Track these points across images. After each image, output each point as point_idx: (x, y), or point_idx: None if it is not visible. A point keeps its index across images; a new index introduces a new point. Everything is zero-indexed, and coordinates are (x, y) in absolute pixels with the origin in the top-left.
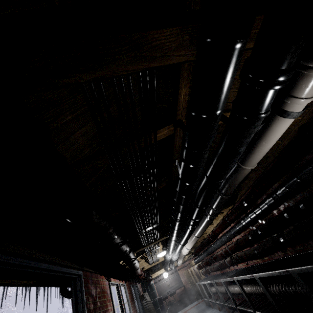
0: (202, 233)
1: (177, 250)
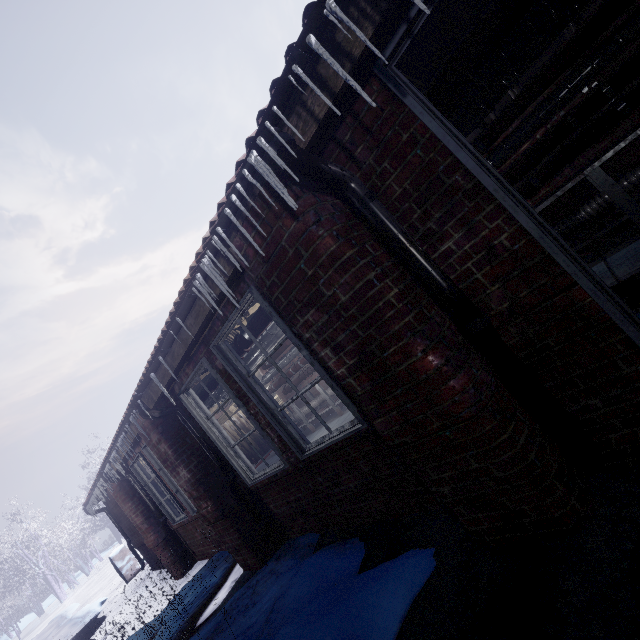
0: None
1: None
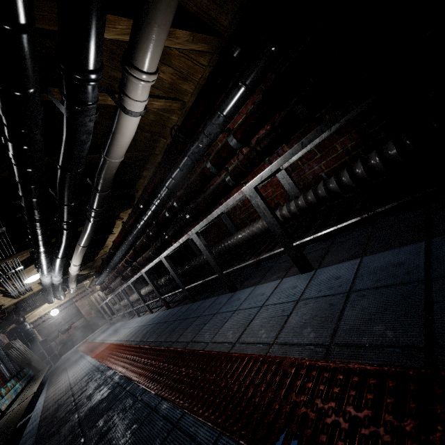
0: (88, 240)
1: (56, 267)
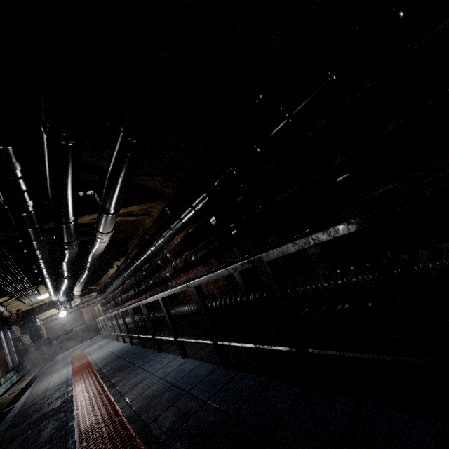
0: (85, 280)
1: (60, 293)
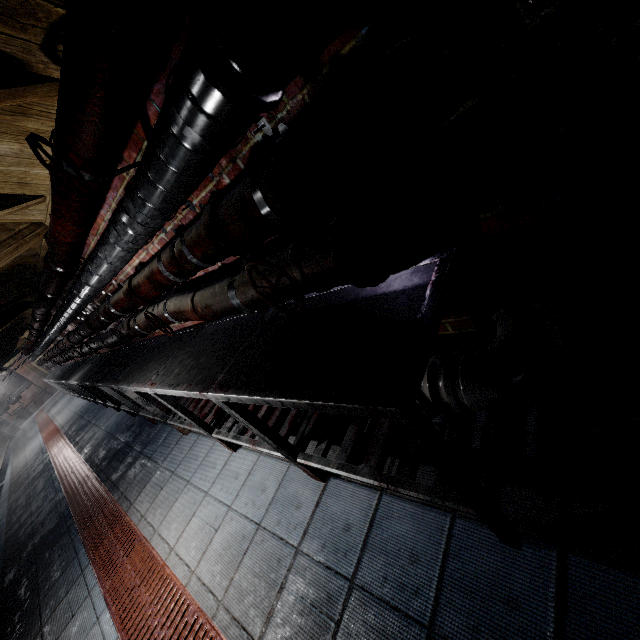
0: None
1: None
